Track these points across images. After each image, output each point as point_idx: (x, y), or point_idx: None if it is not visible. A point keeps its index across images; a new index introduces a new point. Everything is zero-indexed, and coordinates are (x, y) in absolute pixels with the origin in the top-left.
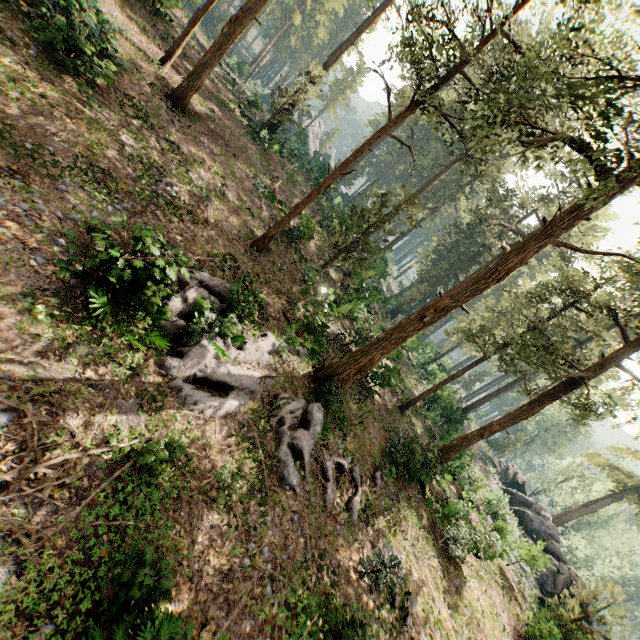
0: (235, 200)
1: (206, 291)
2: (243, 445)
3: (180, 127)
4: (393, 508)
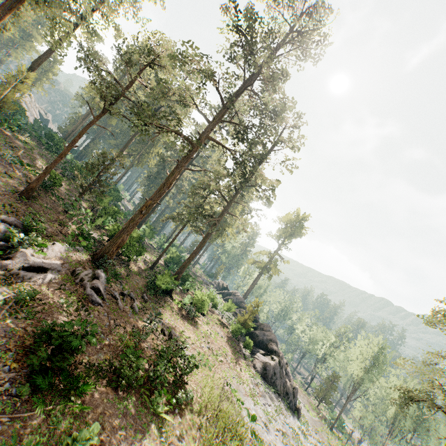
0: None
1: (9, 225)
2: (66, 291)
3: None
4: (157, 306)
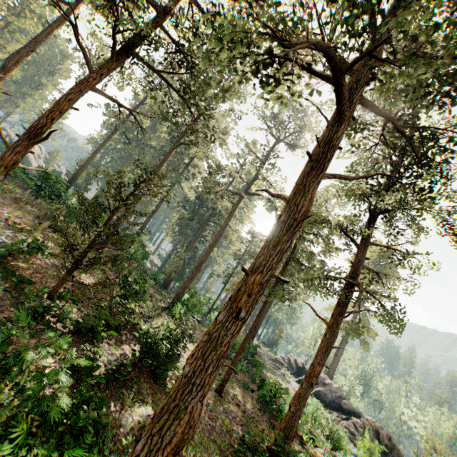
0: None
1: None
2: None
3: None
4: None
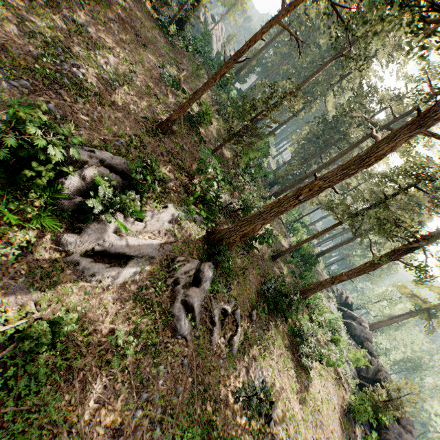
0: (143, 86)
1: (107, 169)
2: (140, 307)
3: (89, 11)
4: (264, 337)
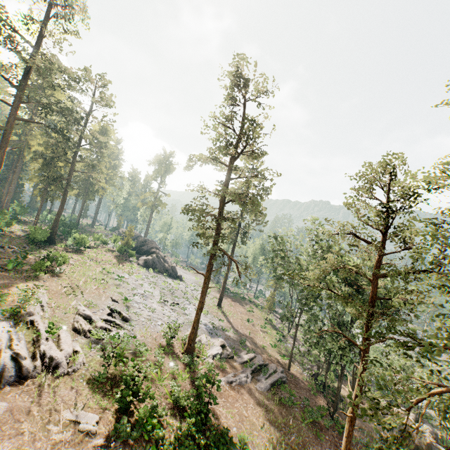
0: None
1: None
2: None
3: None
4: (40, 249)
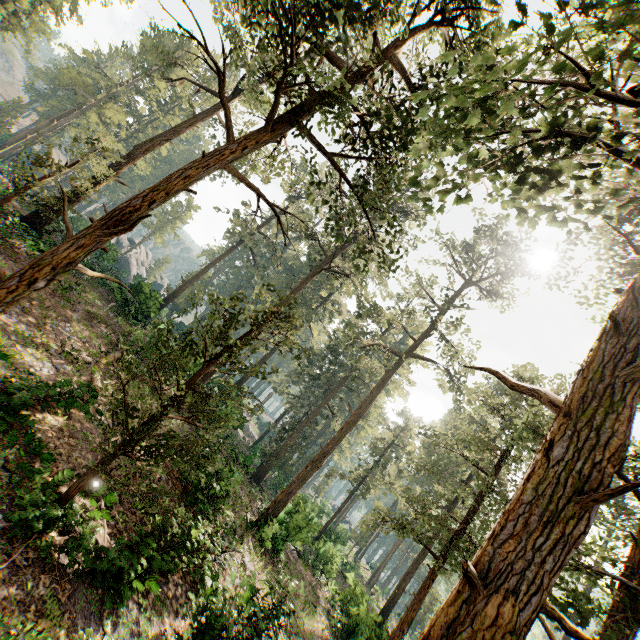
0: None
1: None
2: None
3: None
4: None
